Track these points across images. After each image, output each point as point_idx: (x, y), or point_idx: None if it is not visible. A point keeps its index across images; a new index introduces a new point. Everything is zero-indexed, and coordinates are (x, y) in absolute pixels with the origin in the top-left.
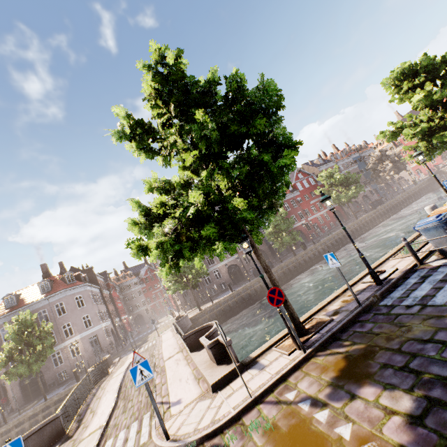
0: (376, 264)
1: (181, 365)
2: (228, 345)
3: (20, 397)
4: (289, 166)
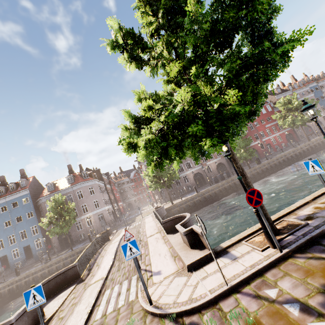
0: None
1: (159, 243)
2: (202, 235)
3: (58, 245)
4: (285, 62)
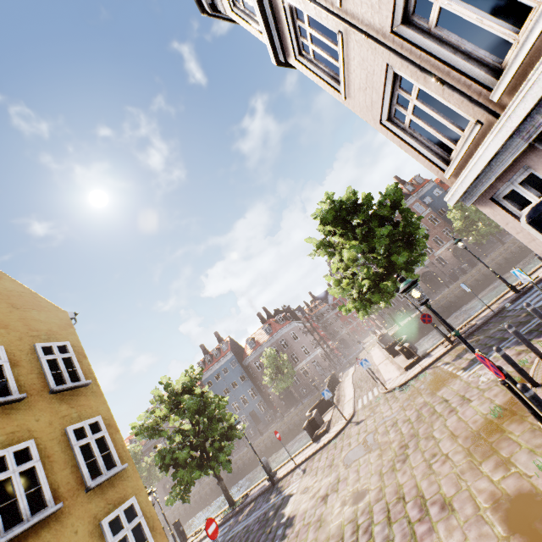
0: (533, 270)
1: (388, 366)
2: (409, 347)
3: (282, 405)
4: (411, 248)
